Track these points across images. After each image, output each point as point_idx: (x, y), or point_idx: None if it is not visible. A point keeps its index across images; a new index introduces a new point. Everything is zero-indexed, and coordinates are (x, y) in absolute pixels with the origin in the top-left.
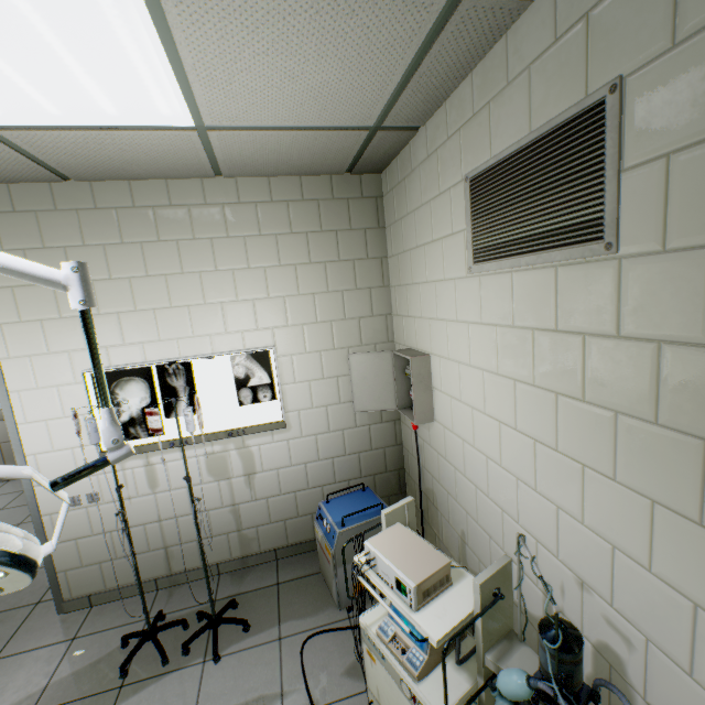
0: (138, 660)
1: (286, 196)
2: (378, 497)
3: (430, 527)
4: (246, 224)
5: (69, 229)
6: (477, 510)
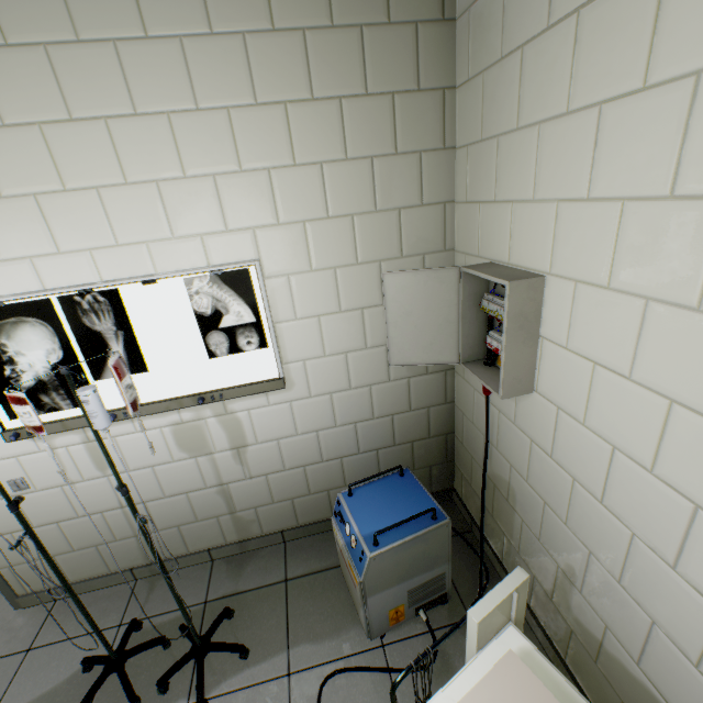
0: (102, 694)
1: None
2: (424, 489)
3: (493, 520)
4: (179, 6)
5: None
6: (624, 566)
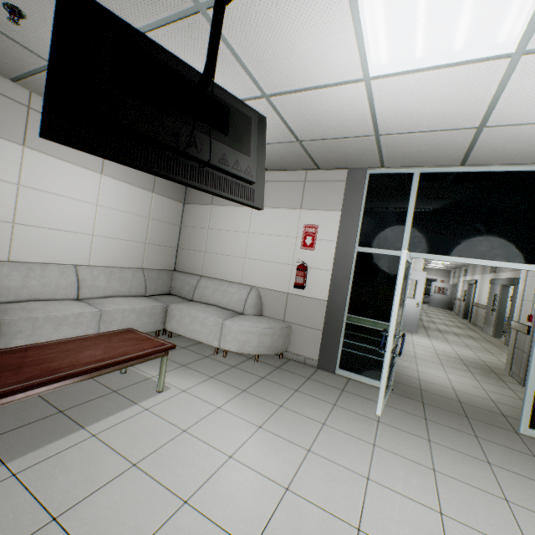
0: None
1: None
2: None
3: None
4: None
5: None
6: None
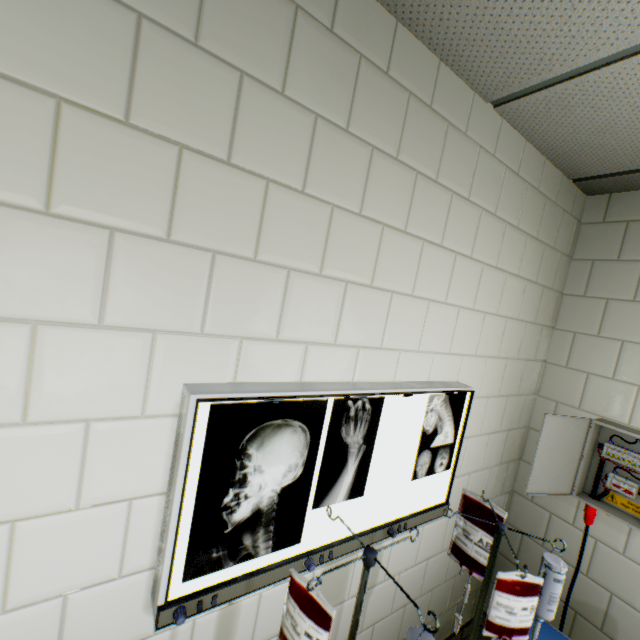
0: None
1: (528, 176)
2: (554, 627)
3: None
4: (488, 191)
5: (266, 38)
6: None
